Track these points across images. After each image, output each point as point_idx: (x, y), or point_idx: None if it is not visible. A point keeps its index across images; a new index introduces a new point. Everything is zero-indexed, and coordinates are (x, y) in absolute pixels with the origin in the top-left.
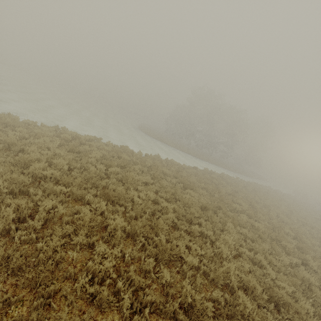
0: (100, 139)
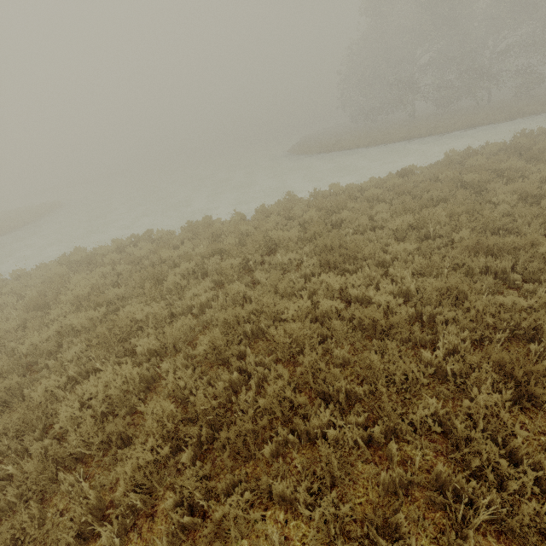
0: (144, 235)
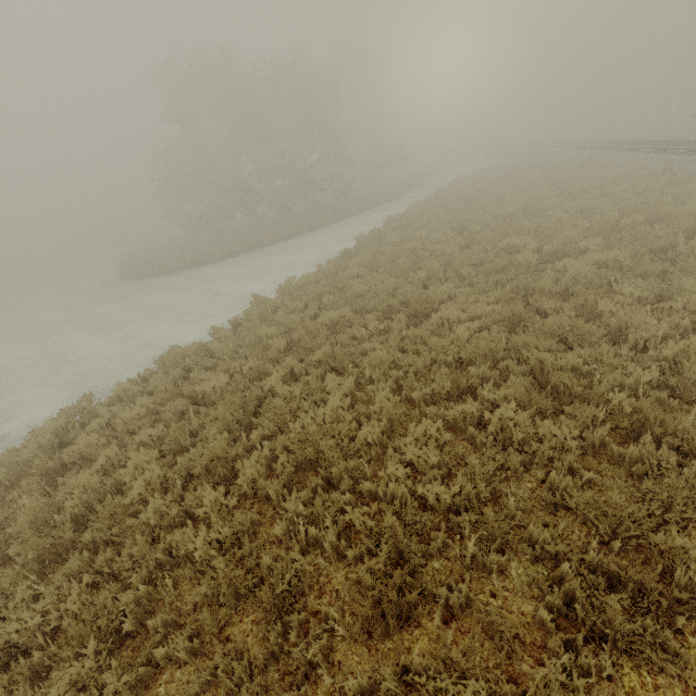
0: (87, 403)
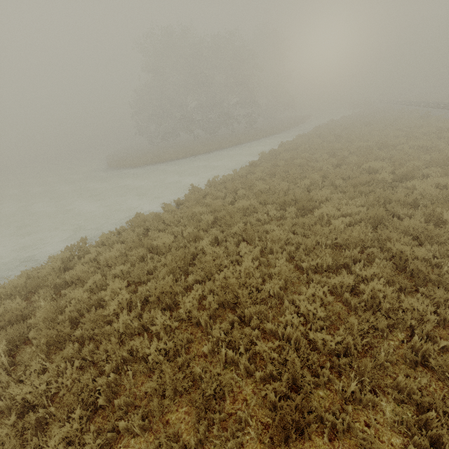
0: (83, 243)
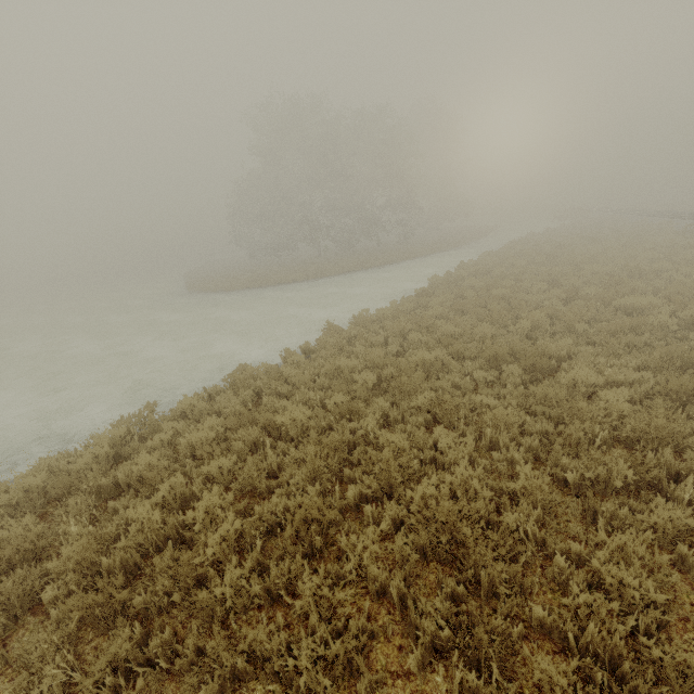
0: (150, 413)
